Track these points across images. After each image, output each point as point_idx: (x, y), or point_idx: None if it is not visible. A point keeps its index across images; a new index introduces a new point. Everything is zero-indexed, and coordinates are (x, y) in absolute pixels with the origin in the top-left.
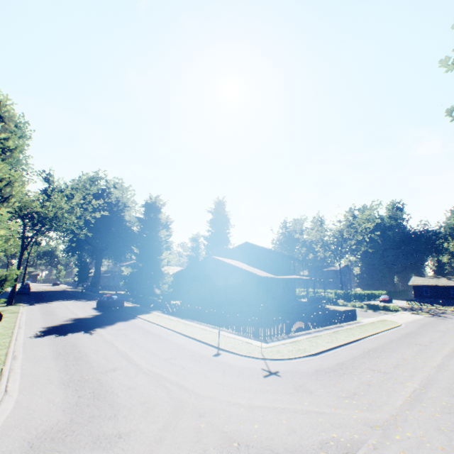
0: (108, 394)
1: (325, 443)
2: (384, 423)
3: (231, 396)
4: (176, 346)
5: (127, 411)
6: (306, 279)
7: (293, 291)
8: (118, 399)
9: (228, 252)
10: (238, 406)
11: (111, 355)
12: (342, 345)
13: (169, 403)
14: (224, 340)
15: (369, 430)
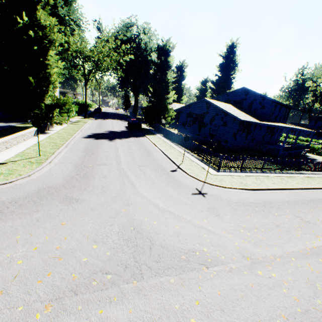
0: (91, 177)
1: (191, 252)
2: (259, 258)
3: (157, 199)
4: (152, 159)
5: (91, 189)
6: (289, 128)
7: (277, 136)
8: (93, 181)
9: (225, 96)
10: (155, 207)
11: (111, 156)
12: (286, 189)
13: (117, 192)
14: (186, 163)
15: (238, 257)
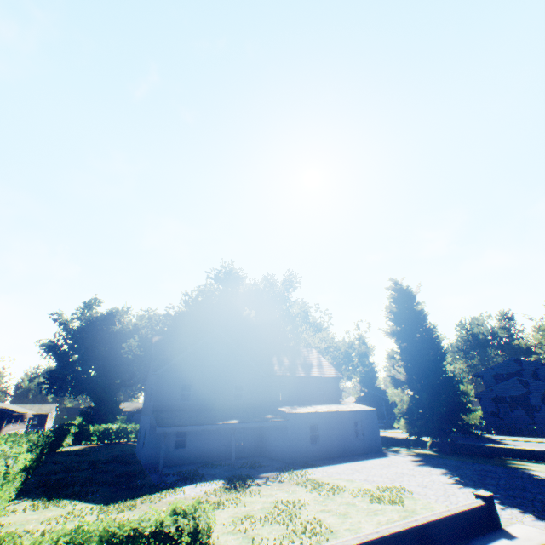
0: None
1: None
2: None
3: None
4: None
5: None
6: None
7: None
8: None
9: (488, 370)
10: None
11: None
12: None
13: None
14: None
15: None
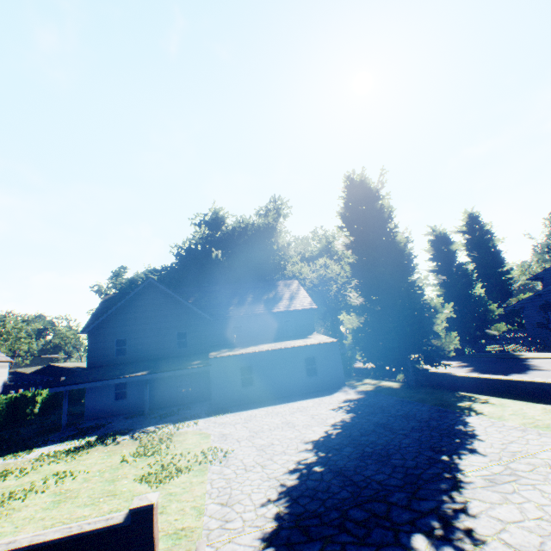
0: None
1: None
2: None
3: None
4: None
5: None
6: None
7: None
8: None
9: None
10: None
11: None
12: None
13: None
14: None
15: None
